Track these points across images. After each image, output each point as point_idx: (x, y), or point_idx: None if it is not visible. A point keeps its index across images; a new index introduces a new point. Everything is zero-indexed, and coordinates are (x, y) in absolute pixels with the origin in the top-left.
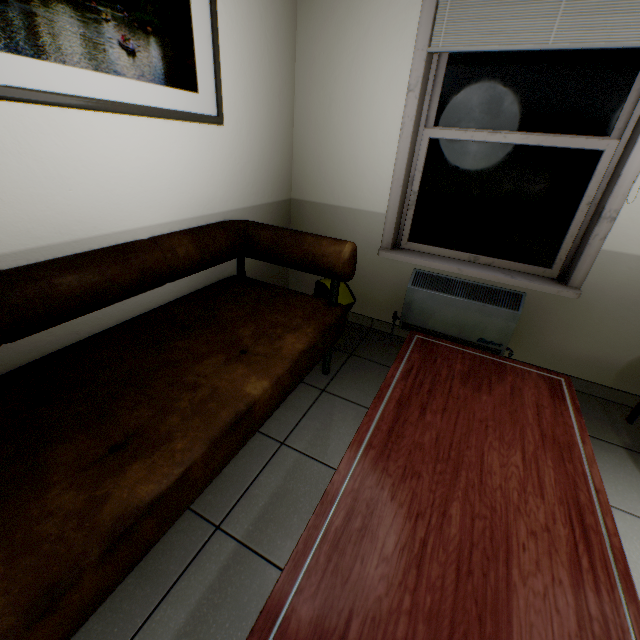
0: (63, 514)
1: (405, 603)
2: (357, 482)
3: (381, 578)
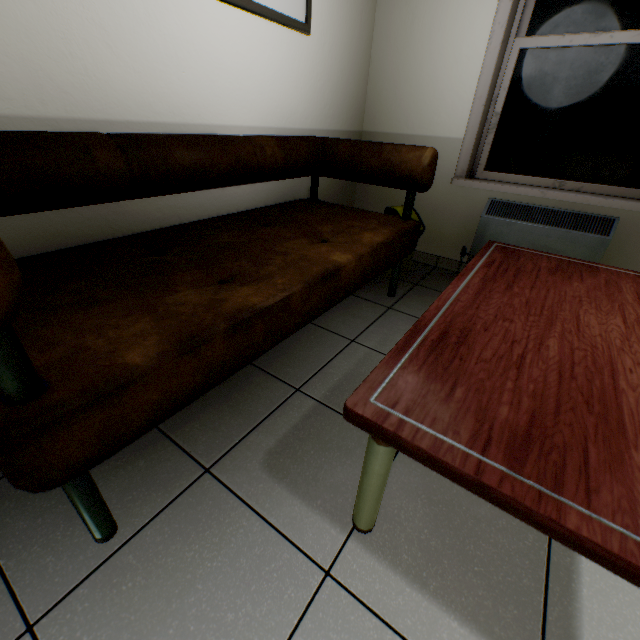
0: (192, 304)
1: (507, 385)
2: (448, 318)
3: (481, 370)
